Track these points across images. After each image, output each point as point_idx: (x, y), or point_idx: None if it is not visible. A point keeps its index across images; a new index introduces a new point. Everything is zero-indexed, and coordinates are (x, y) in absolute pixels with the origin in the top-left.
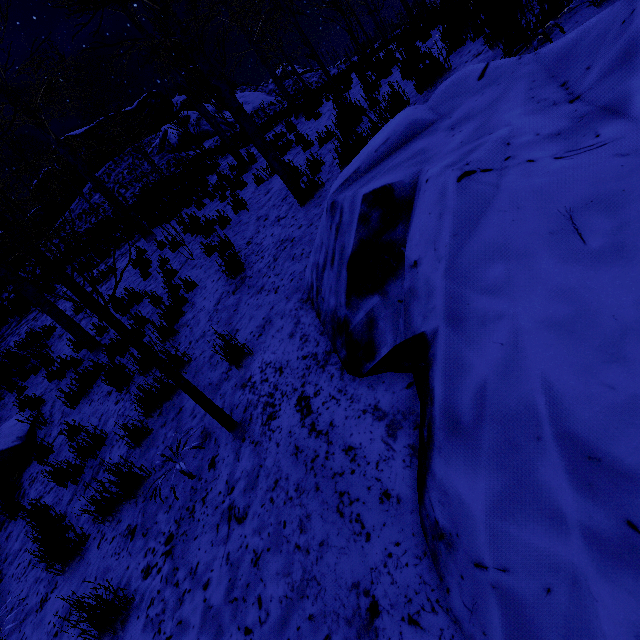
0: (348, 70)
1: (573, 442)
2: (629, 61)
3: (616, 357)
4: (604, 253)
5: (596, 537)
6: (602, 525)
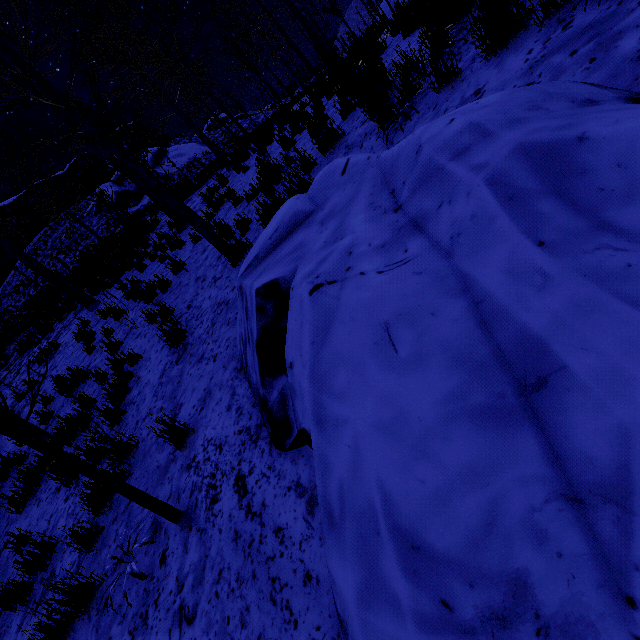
0: (272, 119)
1: (400, 534)
2: (423, 186)
3: (423, 454)
4: (409, 362)
5: (422, 619)
6: (425, 607)
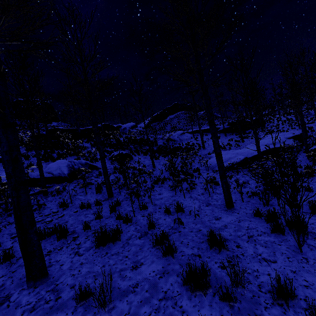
0: None
1: None
2: None
3: None
4: None
5: None
6: None
